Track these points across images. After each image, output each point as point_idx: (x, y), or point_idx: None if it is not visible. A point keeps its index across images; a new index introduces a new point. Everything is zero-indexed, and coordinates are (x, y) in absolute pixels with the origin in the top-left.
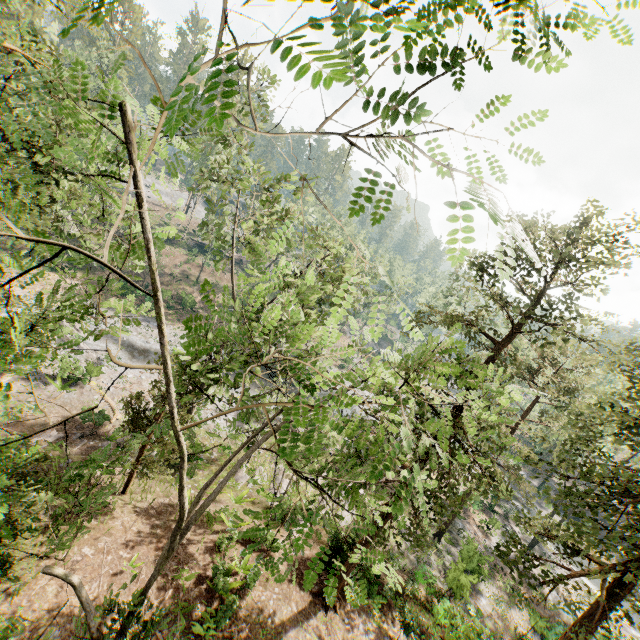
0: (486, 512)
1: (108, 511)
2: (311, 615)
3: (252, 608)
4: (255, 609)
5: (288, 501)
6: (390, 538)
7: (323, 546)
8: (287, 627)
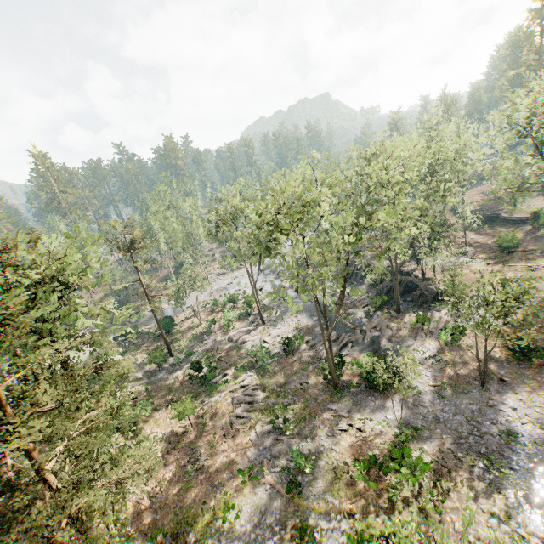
0: (244, 319)
1: None
2: None
3: None
4: None
5: None
6: None
7: None
8: None
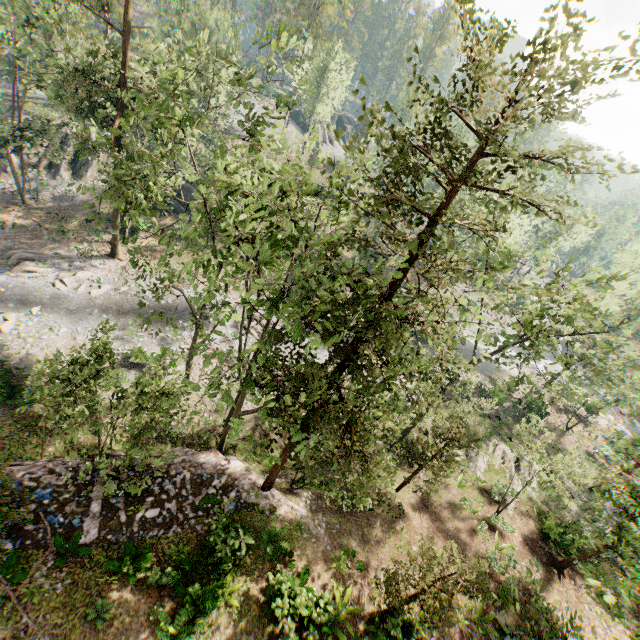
0: (623, 458)
1: (403, 513)
2: (551, 581)
3: (516, 579)
4: (518, 580)
5: (499, 486)
6: (566, 502)
7: (532, 521)
8: (542, 591)
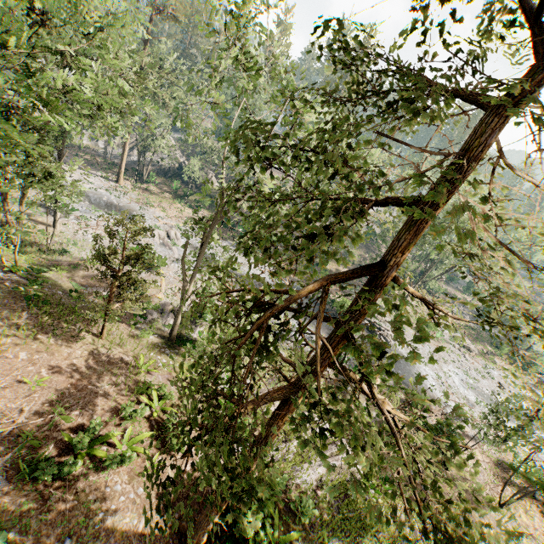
0: None
1: (71, 340)
2: None
3: (96, 489)
4: (98, 492)
5: None
6: None
7: None
8: (111, 539)
